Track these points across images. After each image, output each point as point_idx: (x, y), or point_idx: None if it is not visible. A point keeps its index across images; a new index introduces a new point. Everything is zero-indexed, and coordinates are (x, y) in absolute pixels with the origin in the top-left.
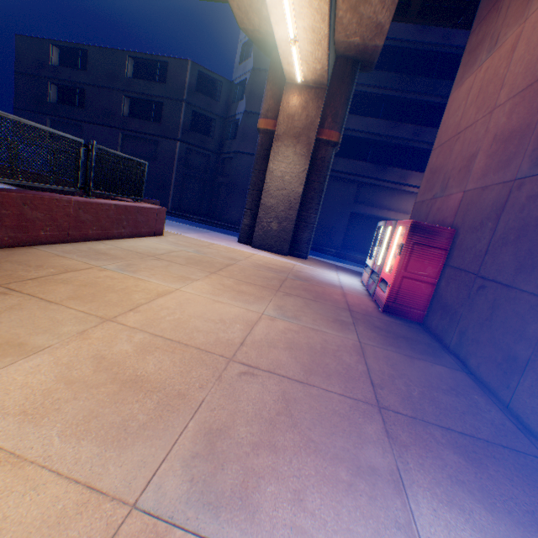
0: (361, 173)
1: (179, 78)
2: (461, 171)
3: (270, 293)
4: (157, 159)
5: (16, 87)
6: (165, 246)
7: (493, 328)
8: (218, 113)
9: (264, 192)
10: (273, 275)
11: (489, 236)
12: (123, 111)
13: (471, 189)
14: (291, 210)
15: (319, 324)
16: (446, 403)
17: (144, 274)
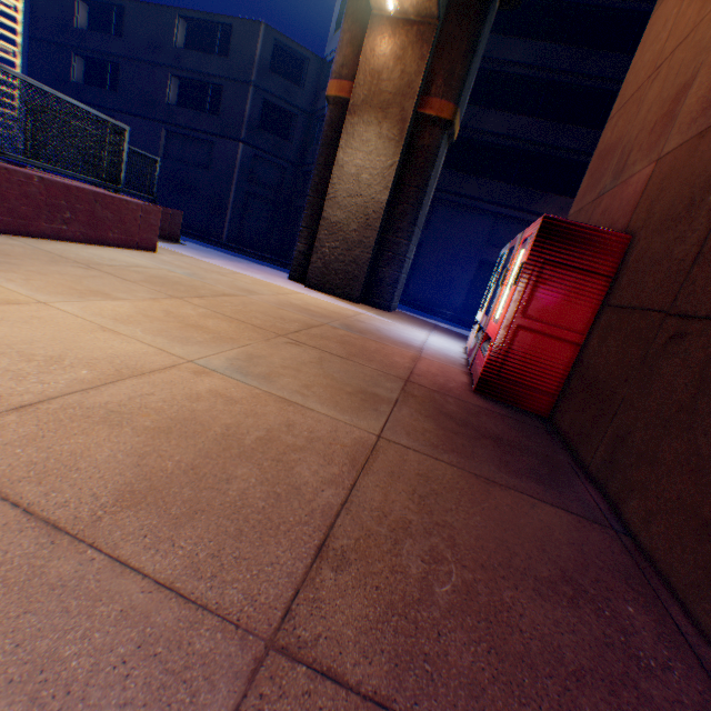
0: (501, 200)
1: (246, 49)
2: (656, 127)
3: (258, 337)
4: (211, 168)
5: (30, 60)
6: (135, 260)
7: (700, 430)
8: (300, 105)
9: (328, 198)
10: (302, 317)
11: (709, 222)
12: (169, 97)
13: (674, 148)
14: (368, 230)
15: (312, 393)
16: (534, 632)
17: (7, 276)
